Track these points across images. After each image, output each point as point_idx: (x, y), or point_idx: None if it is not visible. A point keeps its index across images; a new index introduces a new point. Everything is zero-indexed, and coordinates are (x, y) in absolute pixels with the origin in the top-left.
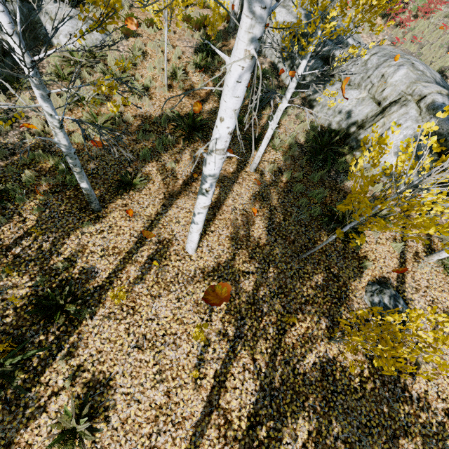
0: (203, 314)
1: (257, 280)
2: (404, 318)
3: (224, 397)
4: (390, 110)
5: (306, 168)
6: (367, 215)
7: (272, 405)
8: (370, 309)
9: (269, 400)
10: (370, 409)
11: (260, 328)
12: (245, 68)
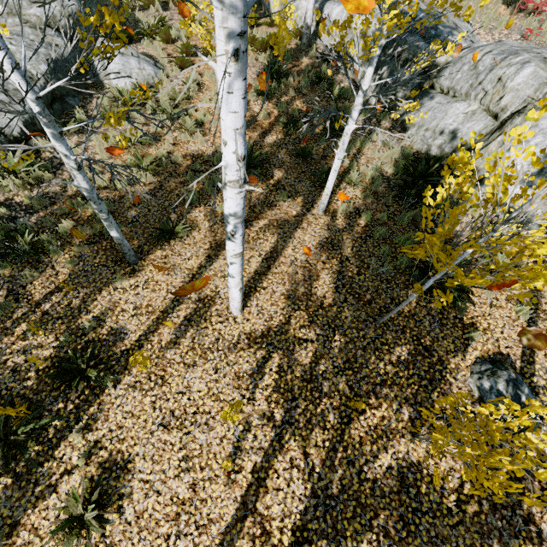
0: (244, 390)
1: (317, 351)
2: (503, 411)
3: (263, 499)
4: (511, 124)
5: (394, 206)
6: (456, 264)
7: (326, 518)
8: (478, 397)
9: (323, 511)
10: (471, 542)
11: (317, 413)
12: (233, 74)
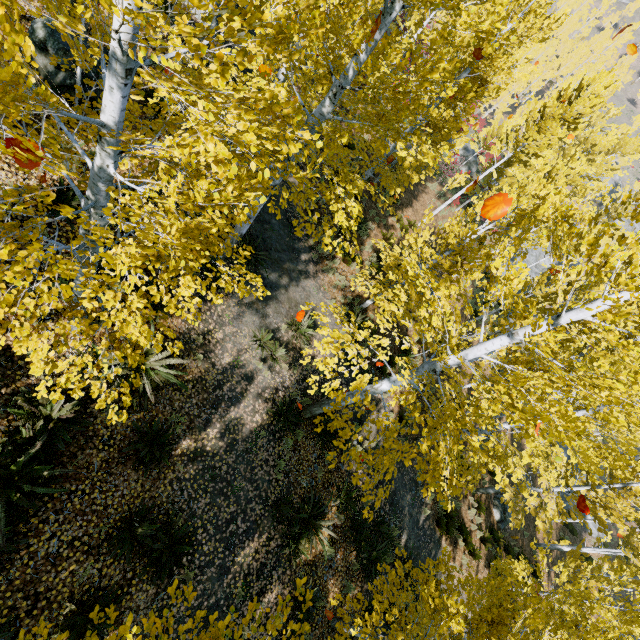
0: None
1: None
2: None
3: None
4: None
5: None
6: None
7: None
8: None
9: None
10: None
11: None
12: None
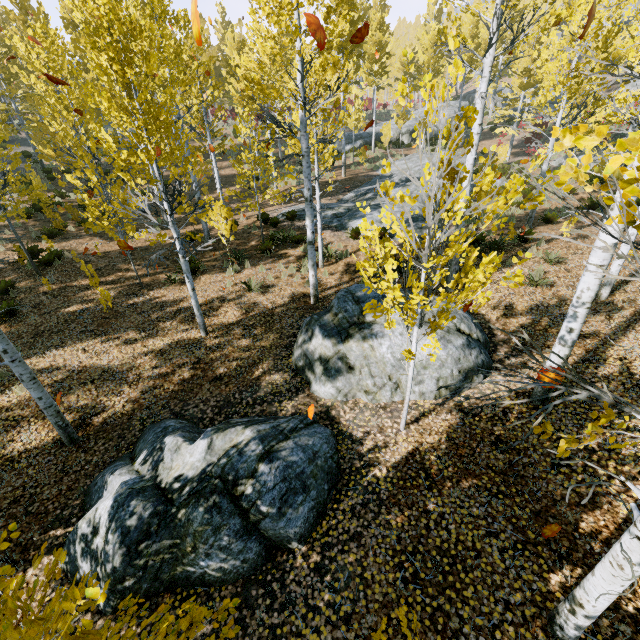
0: None
1: None
2: None
3: None
4: None
5: None
6: None
7: None
8: None
9: None
10: None
11: None
12: None
